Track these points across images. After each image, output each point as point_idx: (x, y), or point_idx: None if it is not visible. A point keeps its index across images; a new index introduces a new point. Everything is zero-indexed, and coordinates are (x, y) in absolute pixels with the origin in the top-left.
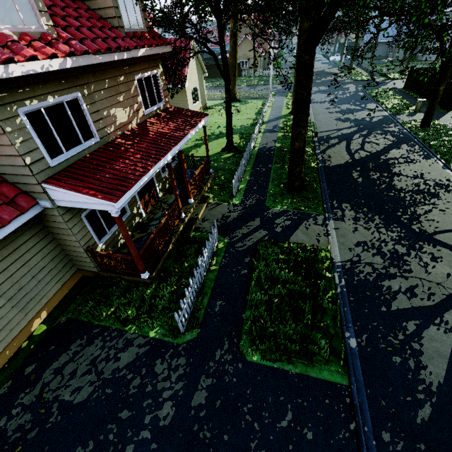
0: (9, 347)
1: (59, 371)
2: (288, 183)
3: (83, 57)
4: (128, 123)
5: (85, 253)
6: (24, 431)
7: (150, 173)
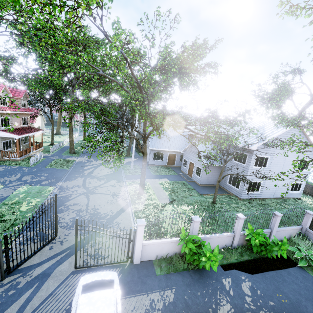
0: None
1: None
2: (70, 151)
3: (14, 111)
4: (17, 126)
5: None
6: None
7: (26, 135)
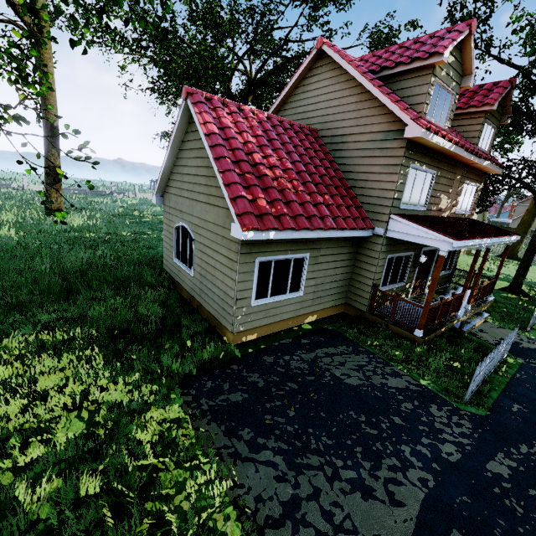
0: (292, 320)
1: (329, 355)
2: None
3: (459, 149)
4: (443, 211)
5: (369, 287)
6: (303, 372)
7: (475, 241)
